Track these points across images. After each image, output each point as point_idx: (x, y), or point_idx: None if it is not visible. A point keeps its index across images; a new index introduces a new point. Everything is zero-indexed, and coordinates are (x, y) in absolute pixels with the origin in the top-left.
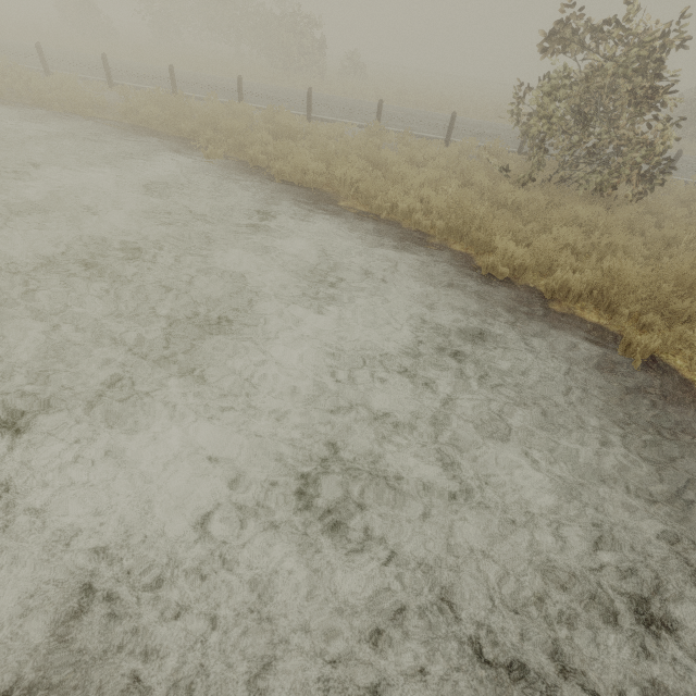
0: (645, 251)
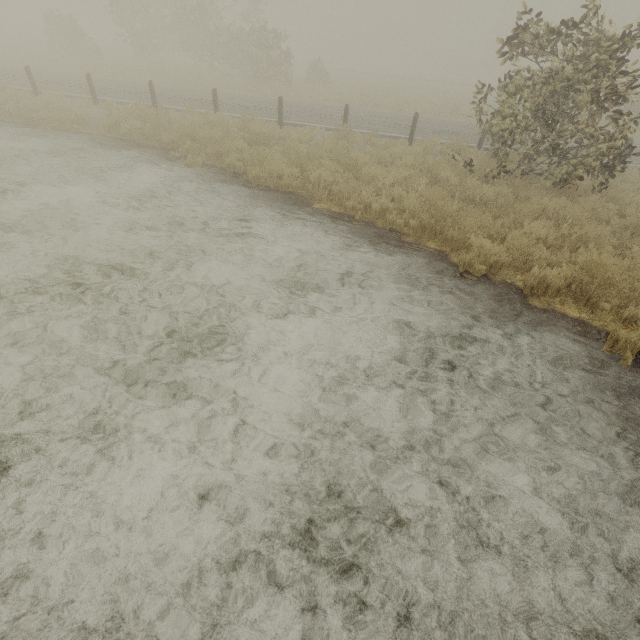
0: (614, 241)
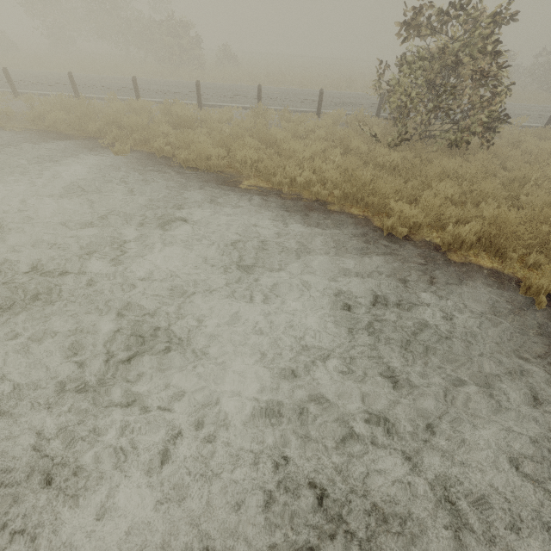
0: (505, 193)
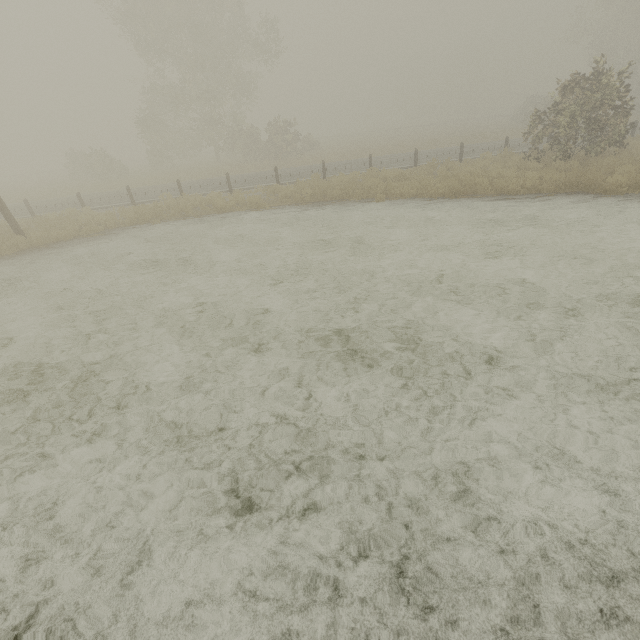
0: None
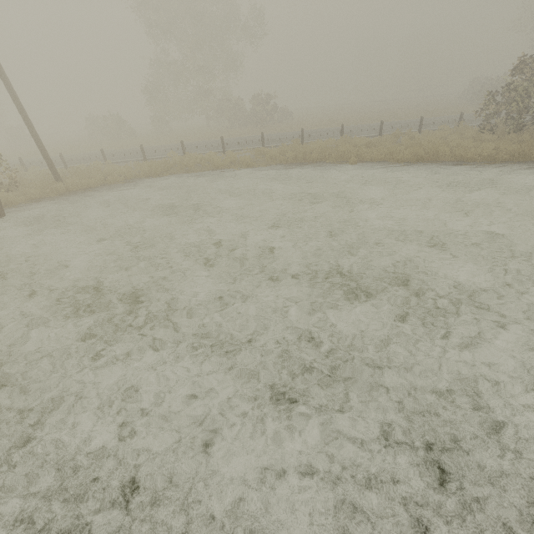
0: None
